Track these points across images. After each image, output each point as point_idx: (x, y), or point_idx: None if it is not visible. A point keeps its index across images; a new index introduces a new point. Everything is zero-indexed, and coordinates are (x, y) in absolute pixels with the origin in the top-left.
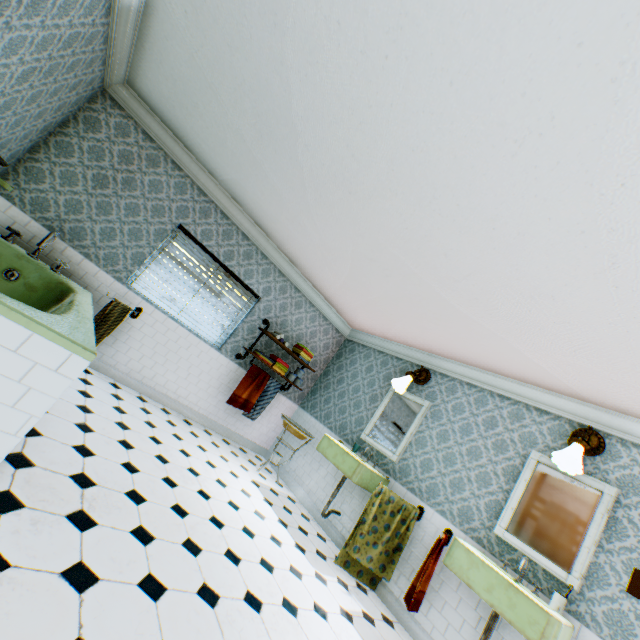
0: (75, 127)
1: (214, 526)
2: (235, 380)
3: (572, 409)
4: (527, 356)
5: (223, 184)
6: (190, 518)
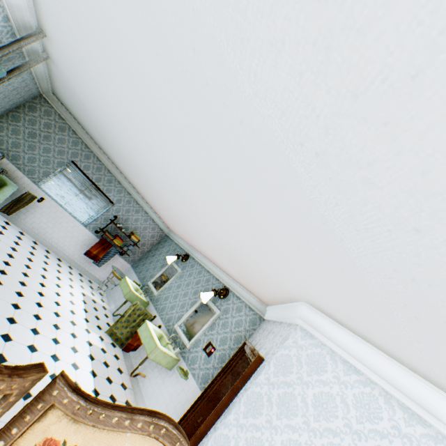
0: (24, 109)
1: (38, 294)
2: (93, 244)
3: (225, 279)
4: (207, 251)
5: (98, 145)
6: (27, 287)
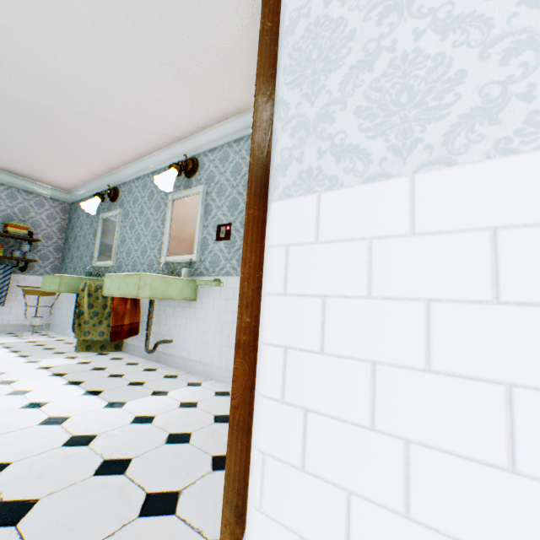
0: None
1: None
2: None
3: (181, 152)
4: (115, 121)
5: None
6: None
